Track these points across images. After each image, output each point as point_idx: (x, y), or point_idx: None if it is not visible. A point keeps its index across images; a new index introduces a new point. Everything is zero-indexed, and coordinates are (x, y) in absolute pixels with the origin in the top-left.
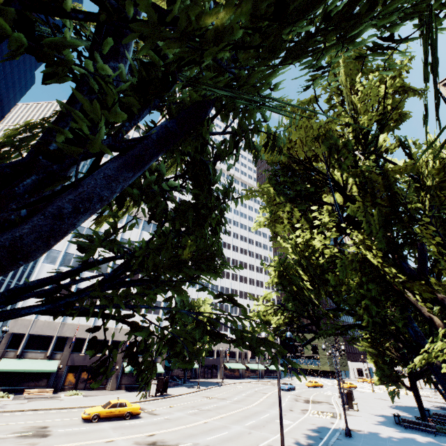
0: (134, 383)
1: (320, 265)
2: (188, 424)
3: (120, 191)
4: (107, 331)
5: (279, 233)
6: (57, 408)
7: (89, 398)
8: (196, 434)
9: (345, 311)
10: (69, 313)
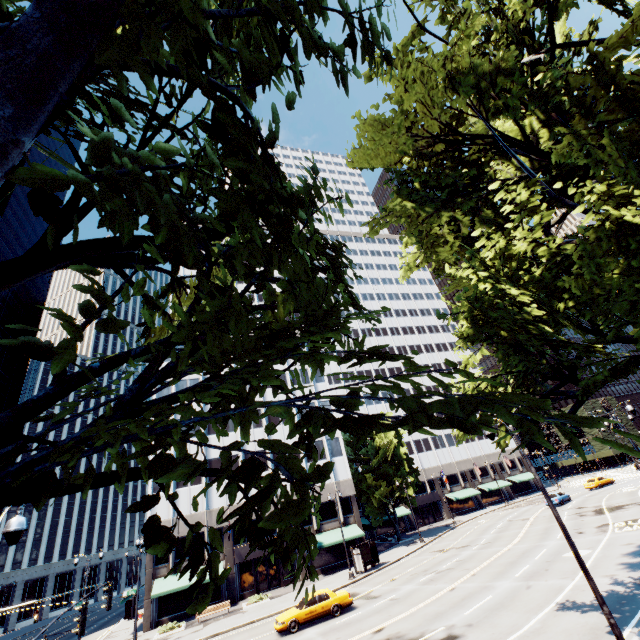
0: (331, 561)
1: (540, 279)
2: (427, 599)
3: (5, 162)
4: None
5: (446, 257)
6: (241, 624)
7: (279, 600)
8: (445, 611)
9: (620, 336)
10: (72, 488)
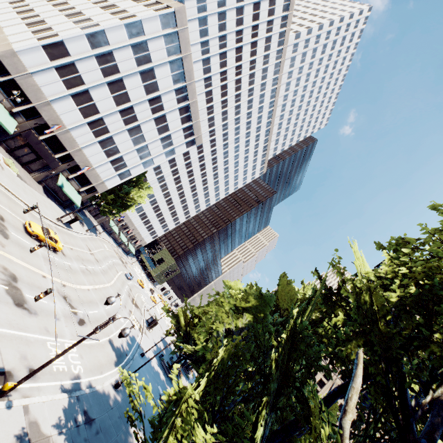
0: (53, 190)
1: None
2: (81, 285)
3: None
4: (73, 144)
5: None
6: (3, 185)
7: (22, 185)
8: (85, 302)
9: None
10: None
